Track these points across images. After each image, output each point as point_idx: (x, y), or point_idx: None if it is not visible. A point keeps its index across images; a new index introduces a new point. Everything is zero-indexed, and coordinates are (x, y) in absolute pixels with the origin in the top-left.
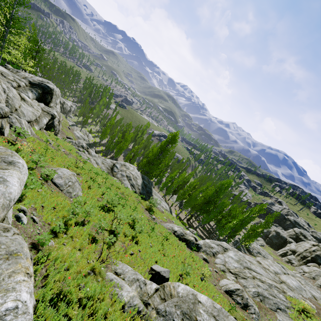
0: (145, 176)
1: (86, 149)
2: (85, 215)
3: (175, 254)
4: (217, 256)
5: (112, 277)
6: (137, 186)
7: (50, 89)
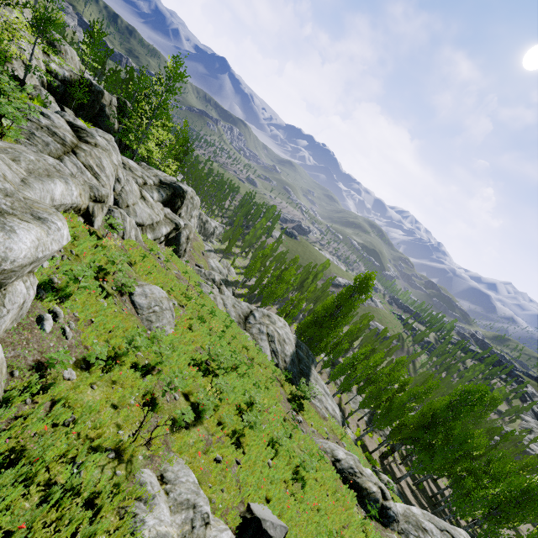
0: (304, 344)
1: (218, 285)
2: (156, 360)
3: (321, 504)
4: None
5: (147, 479)
6: (282, 355)
7: (183, 191)
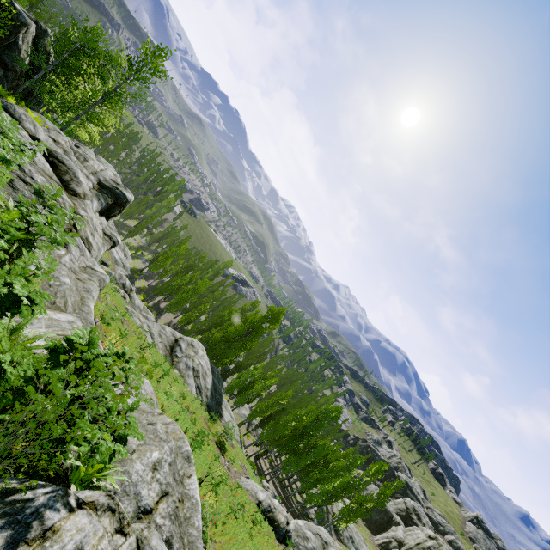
0: (215, 367)
1: (128, 291)
2: None
3: None
4: None
5: None
6: (205, 390)
7: (127, 200)
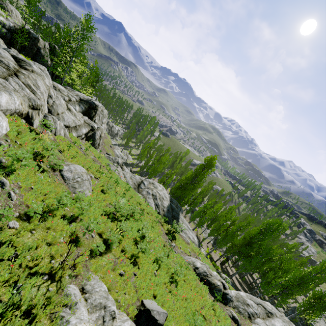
0: (175, 200)
1: (121, 165)
2: (79, 213)
3: (187, 295)
4: (256, 320)
5: (72, 292)
6: (162, 207)
7: (95, 105)
